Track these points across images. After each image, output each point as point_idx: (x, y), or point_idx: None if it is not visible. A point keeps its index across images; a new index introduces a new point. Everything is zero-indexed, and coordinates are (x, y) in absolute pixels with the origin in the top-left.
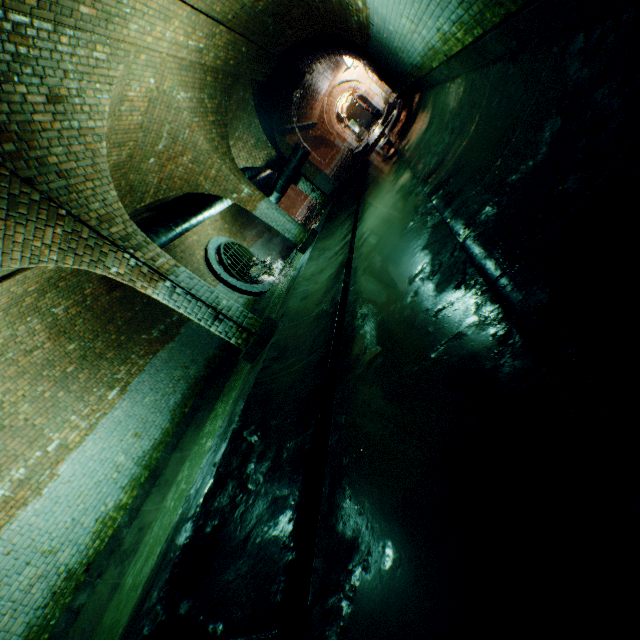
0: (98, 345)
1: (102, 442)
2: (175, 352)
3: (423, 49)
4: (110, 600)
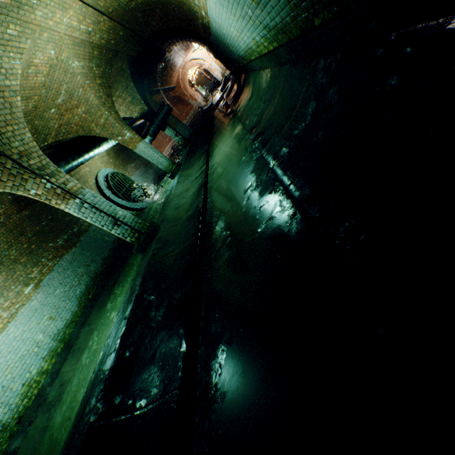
0: (12, 253)
1: (23, 326)
2: (78, 255)
3: (245, 48)
4: (42, 438)
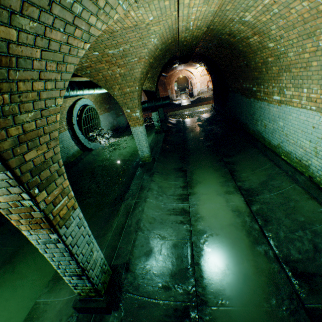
0: None
1: None
2: None
3: (292, 152)
4: None
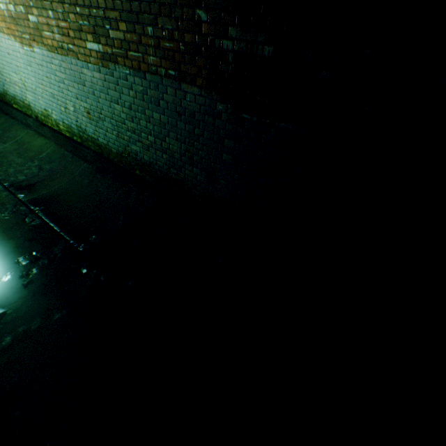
0: None
1: None
2: None
3: (17, 95)
4: None
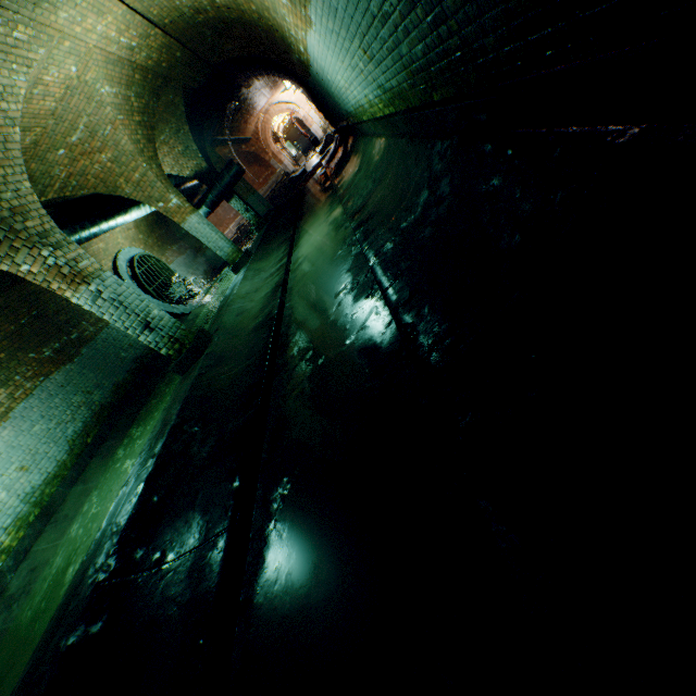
0: None
1: None
2: (74, 375)
3: (355, 104)
4: None
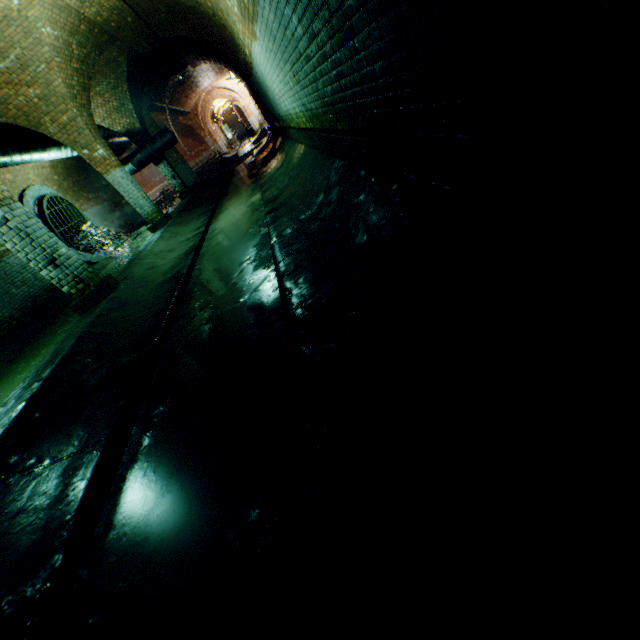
0: None
1: None
2: None
3: (286, 111)
4: None
